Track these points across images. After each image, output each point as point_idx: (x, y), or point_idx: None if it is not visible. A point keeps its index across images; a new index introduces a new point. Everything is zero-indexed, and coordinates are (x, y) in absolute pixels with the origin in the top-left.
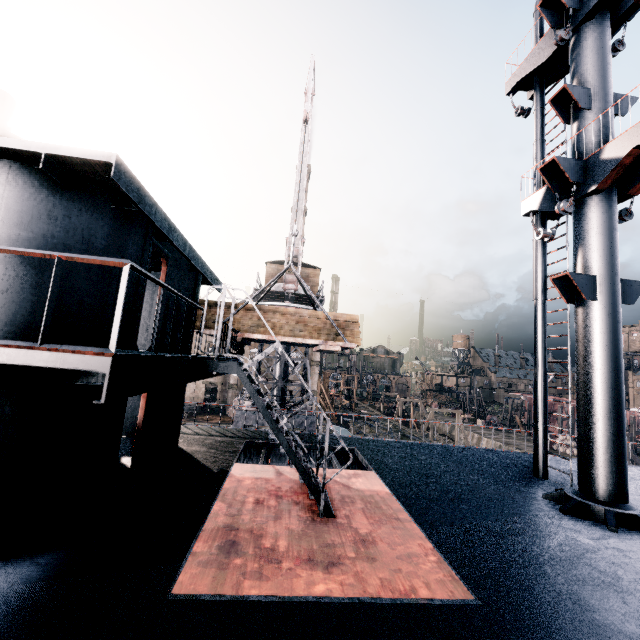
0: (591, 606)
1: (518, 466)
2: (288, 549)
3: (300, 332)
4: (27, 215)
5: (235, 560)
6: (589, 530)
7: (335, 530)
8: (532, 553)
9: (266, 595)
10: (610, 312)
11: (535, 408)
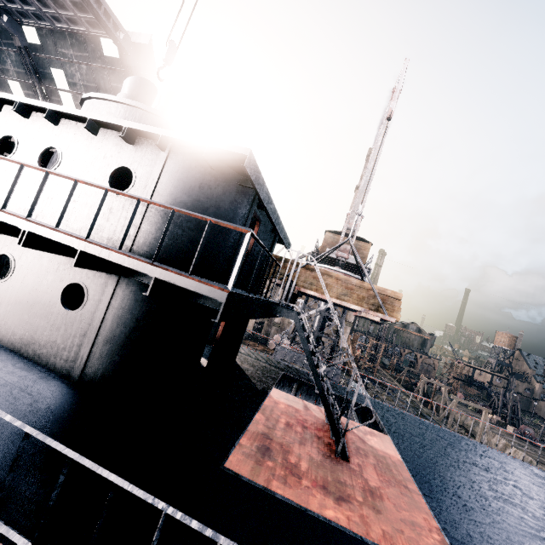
0: None
1: None
2: (308, 471)
3: (346, 297)
4: (188, 185)
5: (268, 462)
6: None
7: (348, 472)
8: None
9: (288, 498)
10: None
11: None
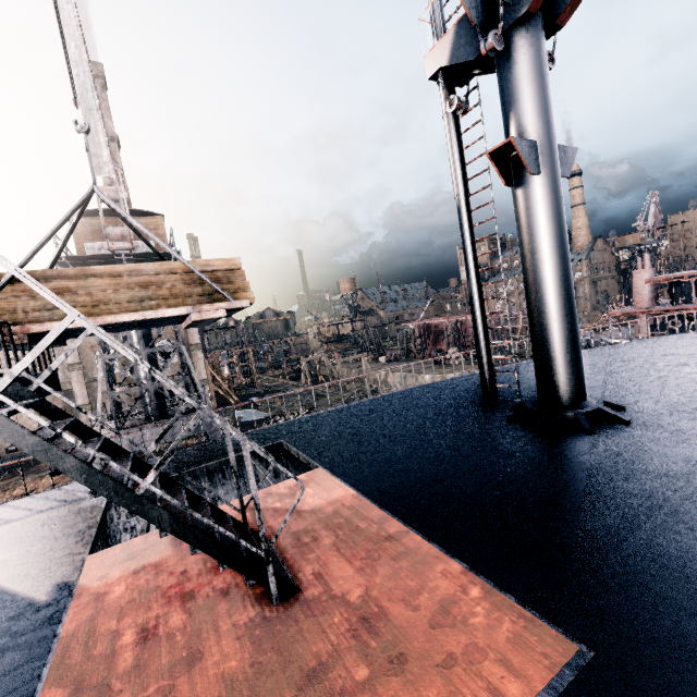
0: (679, 559)
1: (460, 394)
2: None
3: (149, 301)
4: None
5: None
6: (574, 443)
7: (311, 623)
8: (561, 506)
9: None
10: (555, 187)
11: (476, 327)
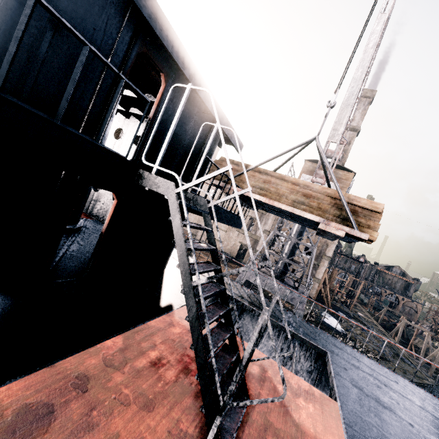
0: None
1: None
2: None
3: (302, 205)
4: None
5: None
6: None
7: None
8: None
9: None
10: None
11: None
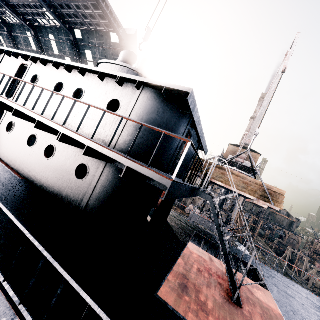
0: None
1: None
2: (213, 309)
3: (243, 188)
4: (151, 110)
5: (185, 297)
6: None
7: (241, 317)
8: None
9: None
10: None
11: None
